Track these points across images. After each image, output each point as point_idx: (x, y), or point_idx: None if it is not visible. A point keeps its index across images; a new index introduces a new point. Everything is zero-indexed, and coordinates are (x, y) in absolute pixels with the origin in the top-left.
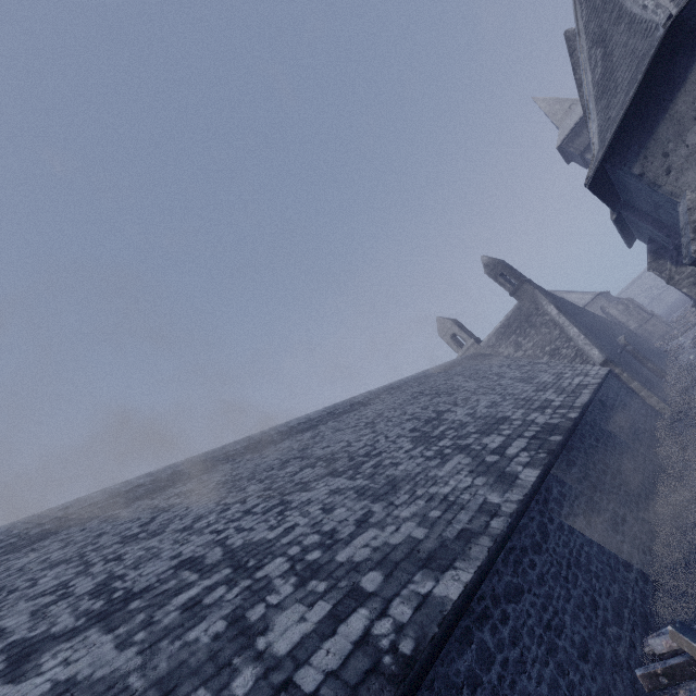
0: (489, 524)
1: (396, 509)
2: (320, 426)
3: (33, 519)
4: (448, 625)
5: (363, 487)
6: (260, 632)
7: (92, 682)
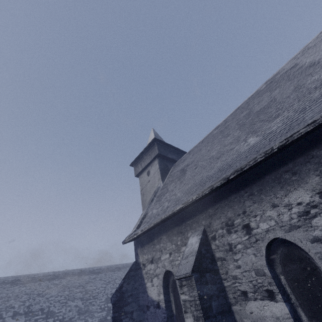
0: None
1: (78, 319)
2: (99, 274)
3: (29, 275)
4: None
5: (81, 308)
6: None
7: None
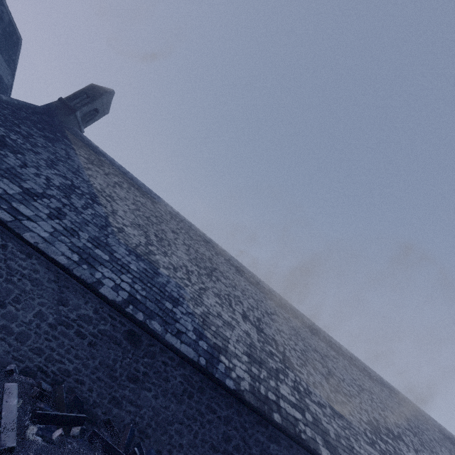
0: None
1: (333, 420)
2: (340, 356)
3: (253, 275)
4: (314, 452)
5: (331, 399)
6: (280, 381)
7: (252, 340)
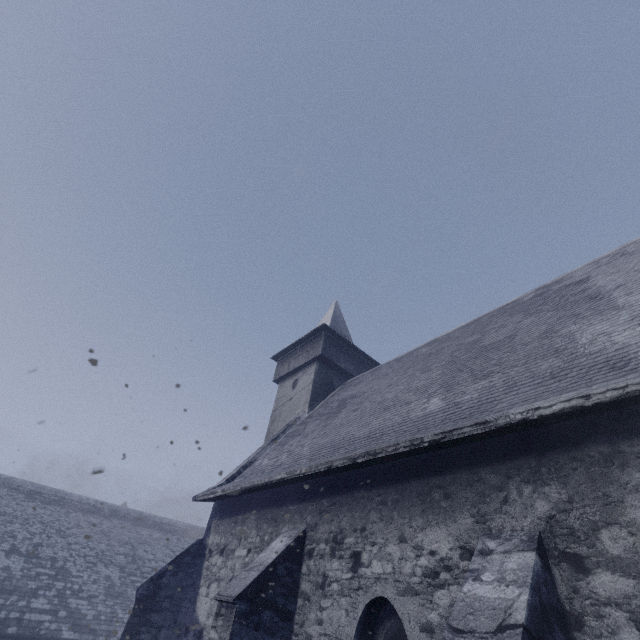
0: (101, 636)
1: (102, 604)
2: (169, 534)
3: (57, 491)
4: (53, 639)
5: (114, 585)
6: (36, 597)
7: (12, 573)
